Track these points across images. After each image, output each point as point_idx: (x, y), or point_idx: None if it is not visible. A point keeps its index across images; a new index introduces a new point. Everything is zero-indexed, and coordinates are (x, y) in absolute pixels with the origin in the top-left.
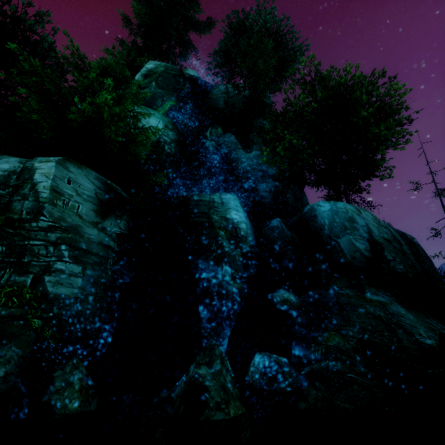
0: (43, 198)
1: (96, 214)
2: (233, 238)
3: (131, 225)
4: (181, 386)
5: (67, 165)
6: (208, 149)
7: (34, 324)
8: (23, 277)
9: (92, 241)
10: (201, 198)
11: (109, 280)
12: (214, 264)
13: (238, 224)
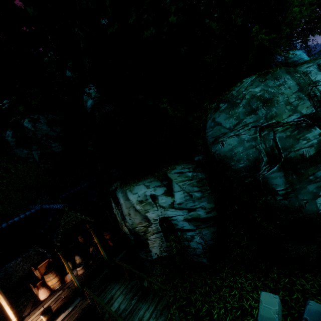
0: None
1: None
2: None
3: None
4: None
5: None
6: None
7: None
8: None
9: None
10: (293, 60)
11: None
12: None
13: None
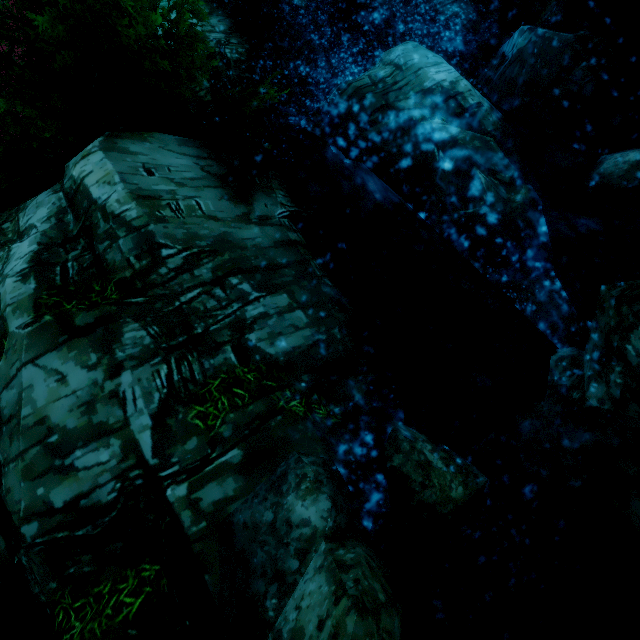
0: (137, 220)
1: (233, 202)
2: (459, 122)
3: (292, 194)
4: (617, 383)
5: (119, 145)
6: (293, 5)
7: (296, 411)
8: (218, 355)
9: (263, 248)
10: (355, 88)
11: (336, 293)
12: (458, 184)
13: (453, 88)
